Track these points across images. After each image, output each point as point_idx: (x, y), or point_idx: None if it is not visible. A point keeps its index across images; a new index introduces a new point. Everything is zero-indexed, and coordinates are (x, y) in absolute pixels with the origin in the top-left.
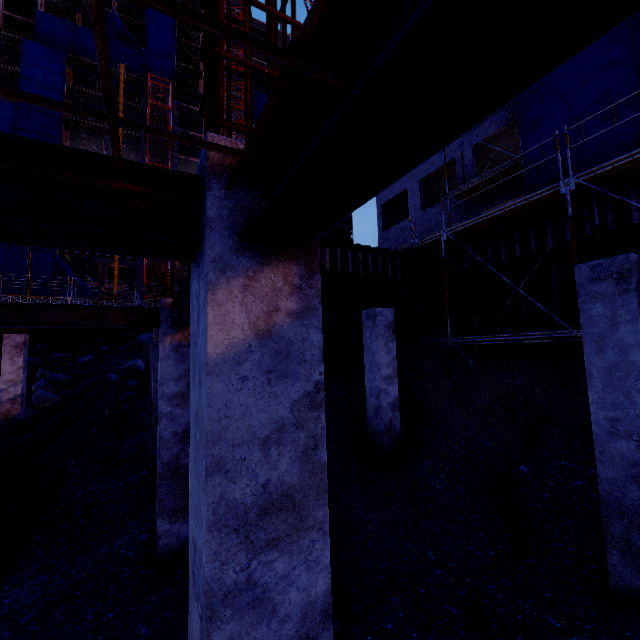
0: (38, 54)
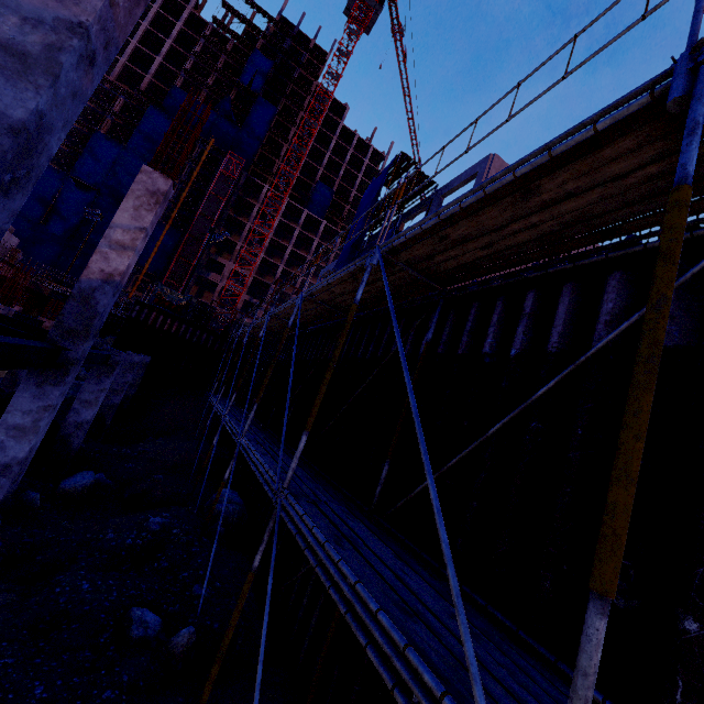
0: (156, 118)
